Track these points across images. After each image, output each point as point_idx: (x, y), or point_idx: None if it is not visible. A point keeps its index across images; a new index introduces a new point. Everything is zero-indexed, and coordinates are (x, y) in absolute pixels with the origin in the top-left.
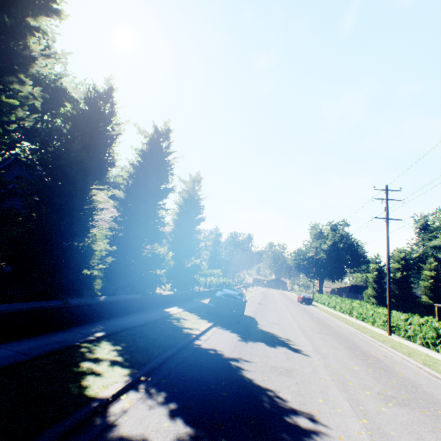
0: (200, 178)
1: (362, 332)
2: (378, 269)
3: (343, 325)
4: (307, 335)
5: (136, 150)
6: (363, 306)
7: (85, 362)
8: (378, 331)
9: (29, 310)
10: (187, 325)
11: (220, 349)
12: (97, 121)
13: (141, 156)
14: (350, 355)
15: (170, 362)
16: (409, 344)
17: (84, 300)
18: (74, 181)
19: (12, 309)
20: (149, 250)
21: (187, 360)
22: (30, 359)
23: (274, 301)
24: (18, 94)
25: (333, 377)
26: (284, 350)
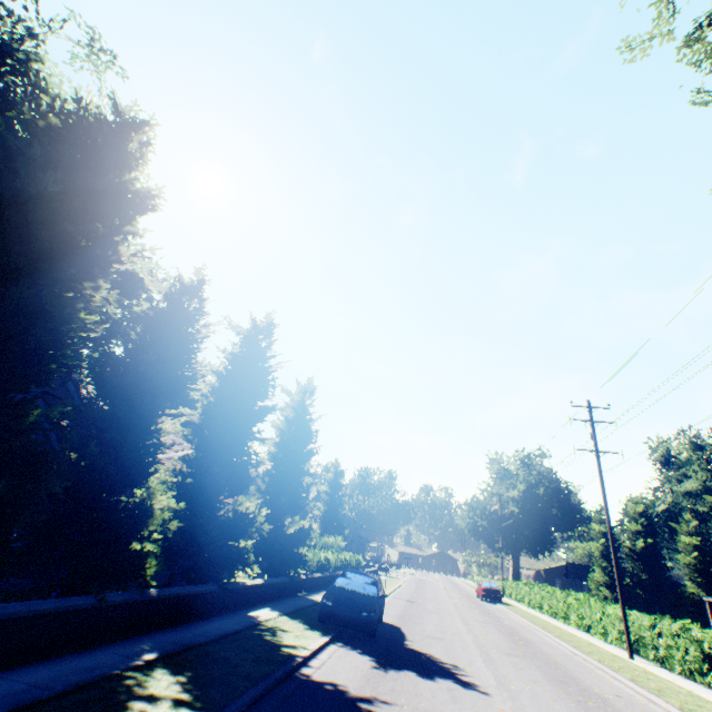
0: (314, 387)
1: (583, 652)
2: (606, 533)
3: (553, 640)
4: (489, 659)
5: (224, 352)
6: (584, 602)
7: (134, 700)
8: (613, 651)
9: (50, 612)
10: (288, 640)
11: (342, 682)
12: (181, 324)
13: (230, 361)
14: (558, 694)
15: (263, 703)
16: (663, 673)
17: (128, 595)
18: (139, 405)
19: (28, 611)
20: (230, 505)
21: (290, 701)
22: (53, 696)
23: (435, 596)
24: (90, 300)
25: None
26: (447, 684)
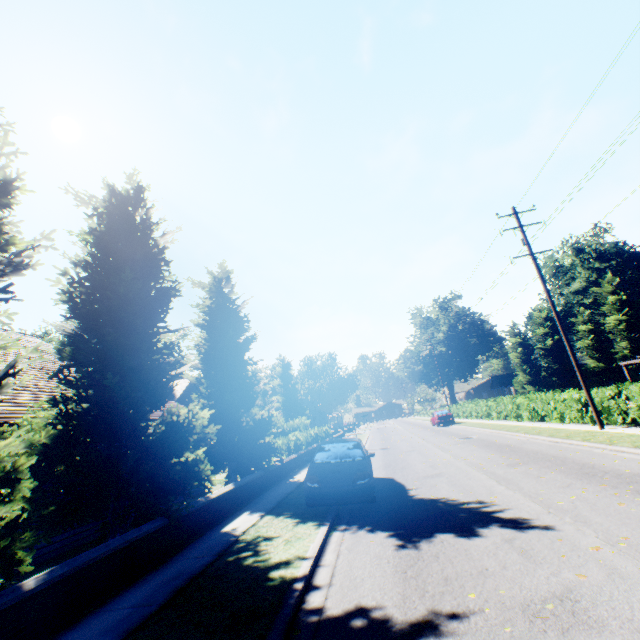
0: (229, 273)
1: (565, 439)
2: (521, 343)
3: (526, 438)
4: (501, 479)
5: (82, 236)
6: (535, 398)
7: None
8: (581, 429)
9: None
10: (277, 555)
11: (373, 603)
12: None
13: (93, 243)
14: (609, 492)
15: None
16: None
17: None
18: None
19: None
20: (159, 420)
21: None
22: None
23: (402, 437)
24: None
25: None
26: (499, 534)
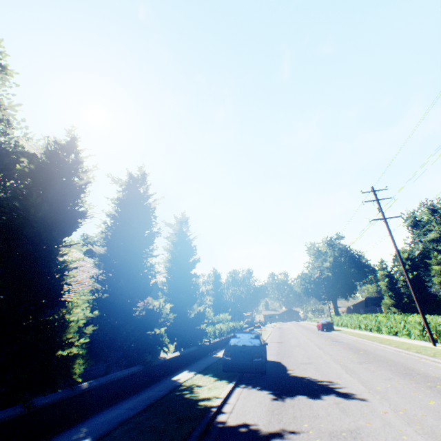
0: (187, 218)
1: (404, 349)
2: (388, 275)
3: (379, 346)
4: (349, 370)
5: (113, 200)
6: (390, 318)
7: None
8: (420, 344)
9: None
10: (203, 394)
11: (252, 422)
12: (59, 171)
13: (119, 205)
14: (412, 385)
15: None
16: None
17: (59, 395)
18: (36, 241)
19: None
20: (142, 307)
21: None
22: None
23: (294, 335)
24: None
25: (415, 428)
26: (333, 399)
